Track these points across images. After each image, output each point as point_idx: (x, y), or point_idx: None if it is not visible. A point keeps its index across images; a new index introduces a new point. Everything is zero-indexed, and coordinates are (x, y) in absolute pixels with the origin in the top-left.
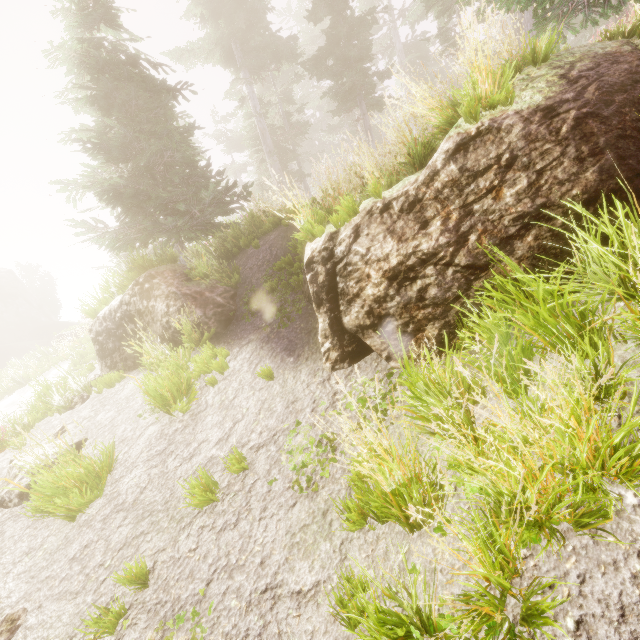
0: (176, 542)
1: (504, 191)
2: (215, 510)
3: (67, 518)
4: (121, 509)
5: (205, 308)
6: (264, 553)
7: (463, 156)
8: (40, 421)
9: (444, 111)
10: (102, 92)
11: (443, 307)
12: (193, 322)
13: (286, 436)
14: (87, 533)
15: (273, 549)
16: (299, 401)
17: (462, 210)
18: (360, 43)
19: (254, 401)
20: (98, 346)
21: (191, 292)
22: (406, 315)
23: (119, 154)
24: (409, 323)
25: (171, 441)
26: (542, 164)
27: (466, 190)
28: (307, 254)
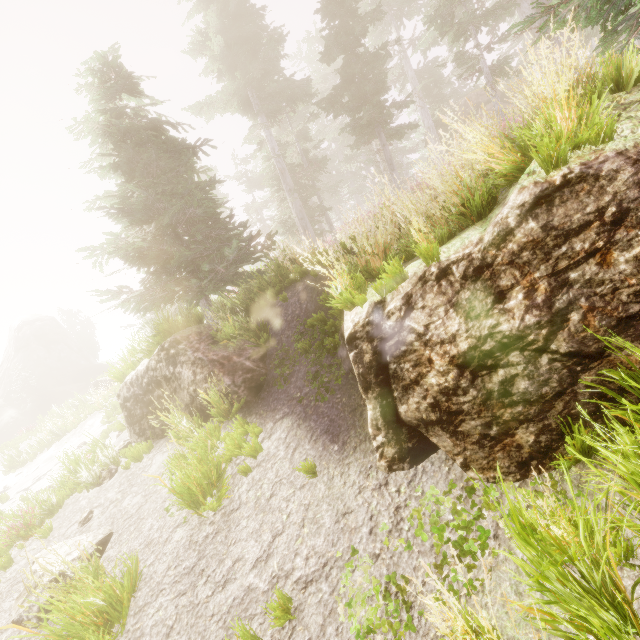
0: None
1: (614, 255)
2: None
3: None
4: None
5: (233, 375)
6: None
7: (546, 211)
8: (69, 497)
9: (509, 155)
10: (124, 158)
11: (539, 405)
12: (221, 391)
13: (340, 570)
14: None
15: None
16: (351, 514)
17: (552, 279)
18: (375, 77)
19: (295, 505)
20: (126, 412)
21: (218, 357)
22: (486, 414)
23: (142, 216)
24: (491, 424)
25: (201, 554)
26: None
27: (555, 253)
28: (347, 327)
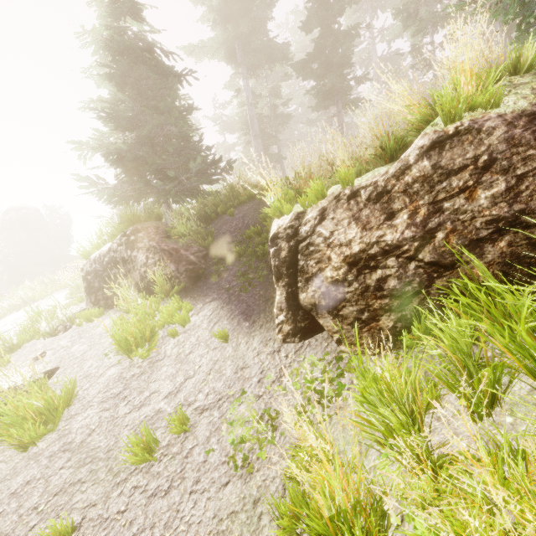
0: (108, 499)
1: (478, 192)
2: (151, 470)
3: (19, 448)
4: (67, 449)
5: (178, 264)
6: (188, 535)
7: (438, 153)
8: (28, 342)
9: (421, 109)
10: (119, 71)
11: (401, 300)
12: (166, 275)
13: (230, 403)
14: (33, 468)
15: (197, 533)
16: (248, 368)
17: (431, 206)
18: (343, 52)
19: (207, 360)
20: (86, 284)
21: (168, 248)
22: (362, 302)
23: (126, 124)
24: (364, 310)
25: (127, 386)
26: (524, 169)
27: (437, 187)
28: (273, 229)
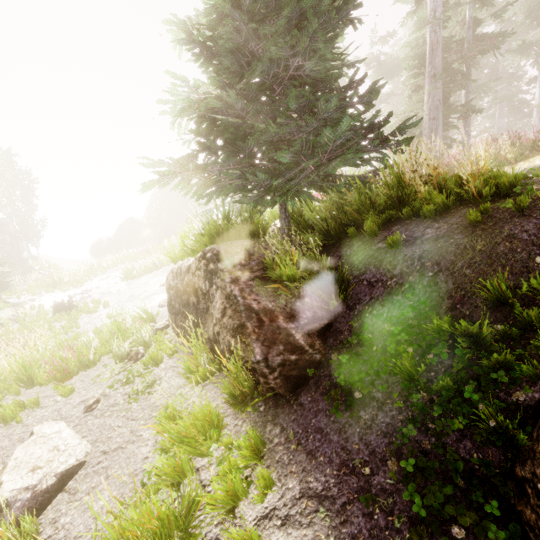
0: None
1: None
2: None
3: None
4: None
5: (270, 348)
6: None
7: None
8: (109, 354)
9: None
10: None
11: None
12: (246, 361)
13: None
14: None
15: None
16: None
17: None
18: None
19: None
20: (168, 299)
21: (258, 307)
22: None
23: (231, 63)
24: None
25: None
26: None
27: None
28: None
